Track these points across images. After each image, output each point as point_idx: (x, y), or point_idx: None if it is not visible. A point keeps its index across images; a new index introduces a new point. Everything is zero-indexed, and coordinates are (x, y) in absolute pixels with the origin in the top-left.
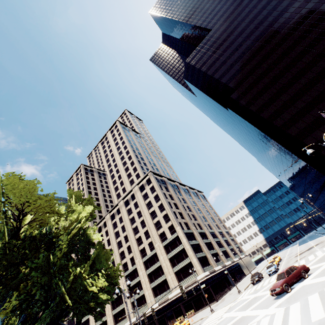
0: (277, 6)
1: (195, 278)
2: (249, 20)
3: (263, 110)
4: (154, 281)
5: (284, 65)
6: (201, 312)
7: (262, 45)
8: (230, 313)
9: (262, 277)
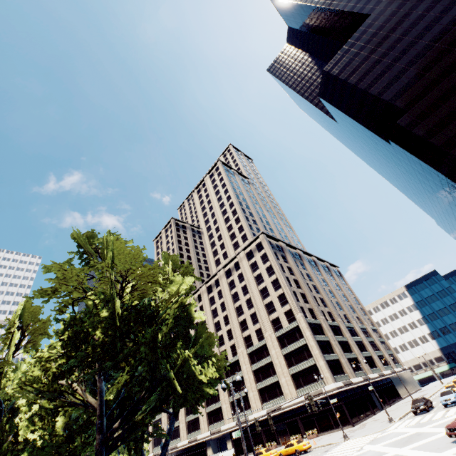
0: None
1: (321, 387)
2: None
3: None
4: (262, 380)
5: None
6: (327, 435)
7: None
8: (376, 446)
9: (432, 406)
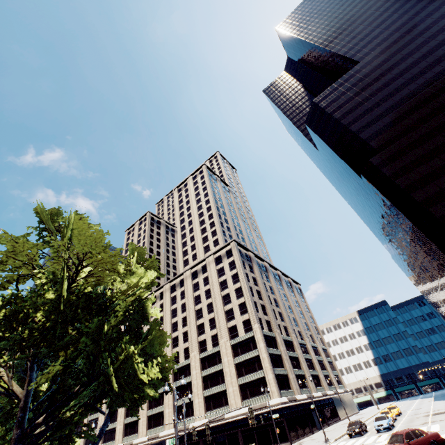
0: None
1: (266, 401)
2: (420, 55)
3: (417, 188)
4: (210, 388)
5: None
6: None
7: (433, 93)
8: None
9: (366, 430)
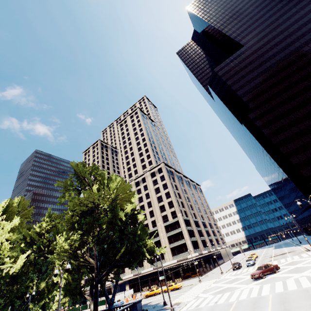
0: (309, 42)
1: (187, 255)
2: (281, 47)
3: (274, 136)
4: None
5: (301, 100)
6: (188, 281)
7: (287, 76)
8: (218, 284)
9: (241, 266)
